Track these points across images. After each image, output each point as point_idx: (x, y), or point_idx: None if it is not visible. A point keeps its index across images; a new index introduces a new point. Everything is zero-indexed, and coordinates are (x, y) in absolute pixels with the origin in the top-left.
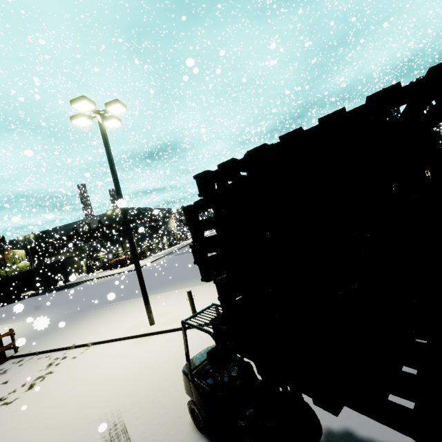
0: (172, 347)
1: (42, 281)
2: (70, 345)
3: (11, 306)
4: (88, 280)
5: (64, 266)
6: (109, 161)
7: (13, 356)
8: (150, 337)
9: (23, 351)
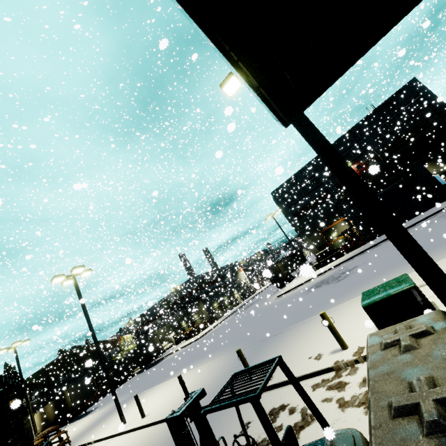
0: None
1: (137, 362)
2: (86, 442)
3: (119, 387)
4: (168, 354)
5: (147, 347)
6: (81, 304)
7: None
8: (114, 438)
9: (72, 444)
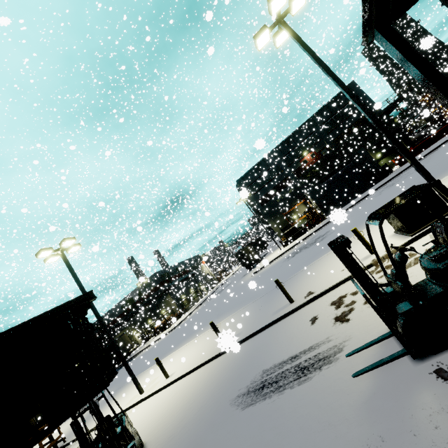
0: (141, 412)
1: None
2: (92, 427)
3: None
4: (140, 351)
5: None
6: (75, 280)
7: (63, 446)
8: (137, 406)
9: (69, 440)
